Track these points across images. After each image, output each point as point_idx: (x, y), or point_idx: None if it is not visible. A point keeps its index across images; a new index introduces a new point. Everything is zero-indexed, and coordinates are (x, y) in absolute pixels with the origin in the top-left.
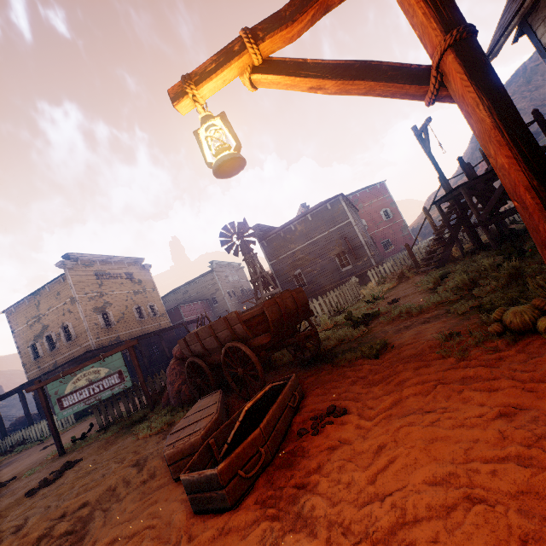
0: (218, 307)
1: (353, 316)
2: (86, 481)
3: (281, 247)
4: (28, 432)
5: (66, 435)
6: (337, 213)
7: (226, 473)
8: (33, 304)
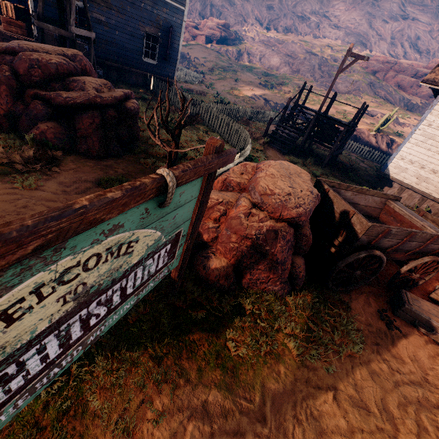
0: None
1: None
2: None
3: None
4: None
5: None
6: None
7: None
8: None
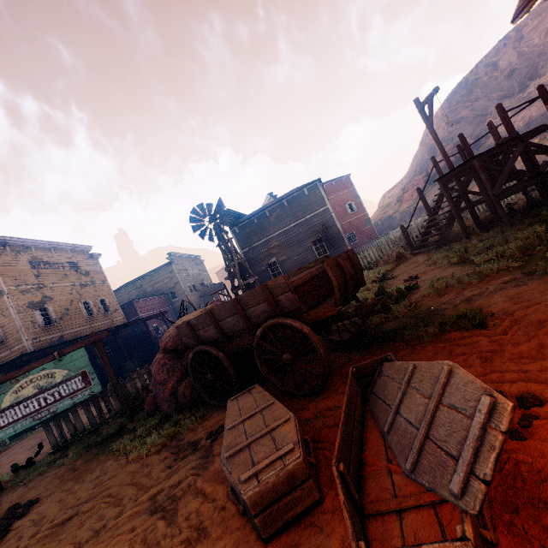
0: (178, 302)
1: (386, 291)
2: (66, 547)
3: (255, 234)
4: None
5: None
6: (314, 199)
7: (478, 544)
8: None
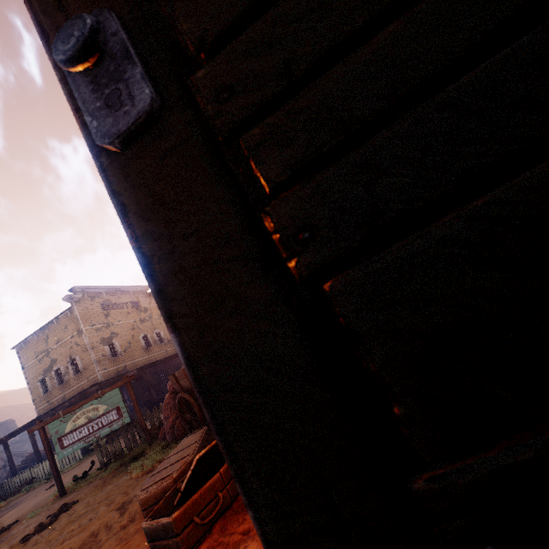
0: None
1: None
2: (74, 526)
3: None
4: (36, 470)
5: (71, 472)
6: None
7: (181, 520)
8: (42, 339)
